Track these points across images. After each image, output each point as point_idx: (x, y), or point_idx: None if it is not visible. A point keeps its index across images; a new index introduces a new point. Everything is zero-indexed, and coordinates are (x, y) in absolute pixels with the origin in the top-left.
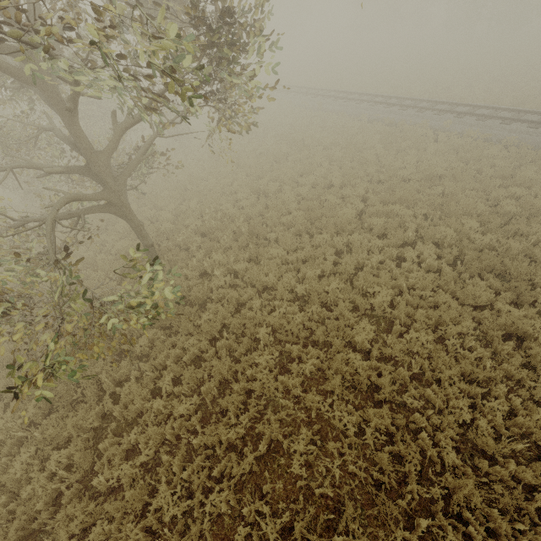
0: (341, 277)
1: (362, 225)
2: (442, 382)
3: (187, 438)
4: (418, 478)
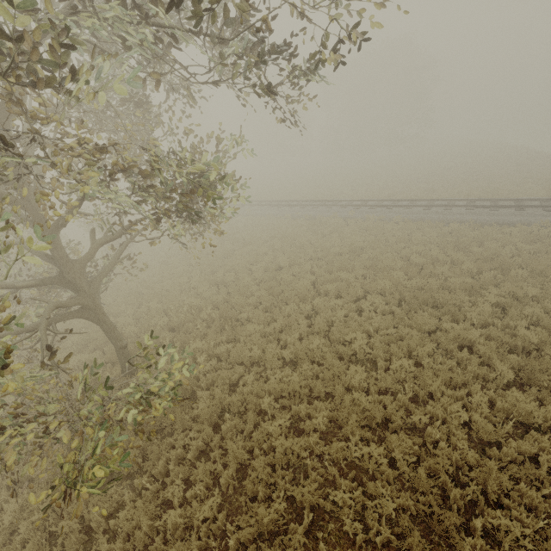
0: (319, 336)
1: (318, 292)
2: (434, 396)
3: (217, 548)
4: (454, 488)
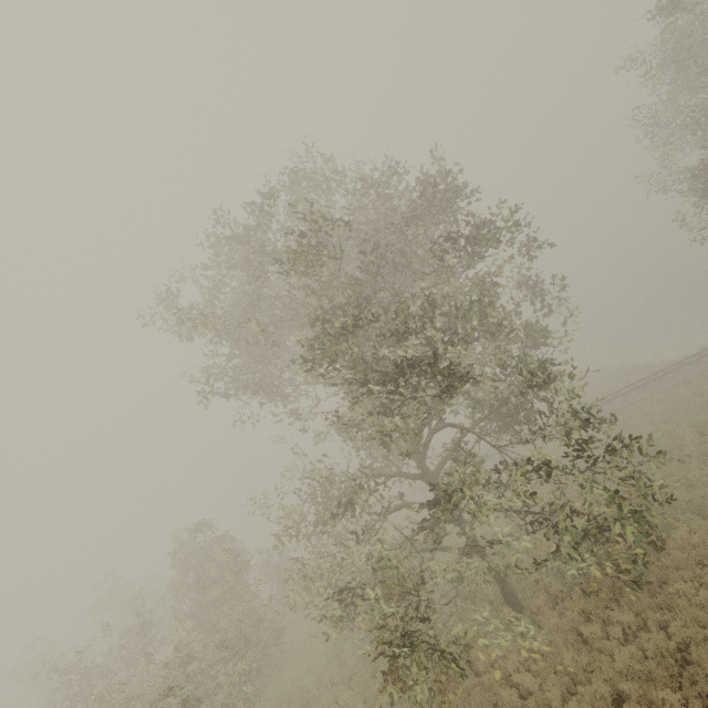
0: None
1: None
2: None
3: None
4: None
